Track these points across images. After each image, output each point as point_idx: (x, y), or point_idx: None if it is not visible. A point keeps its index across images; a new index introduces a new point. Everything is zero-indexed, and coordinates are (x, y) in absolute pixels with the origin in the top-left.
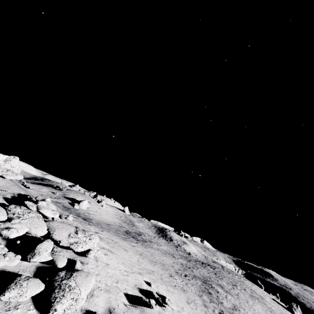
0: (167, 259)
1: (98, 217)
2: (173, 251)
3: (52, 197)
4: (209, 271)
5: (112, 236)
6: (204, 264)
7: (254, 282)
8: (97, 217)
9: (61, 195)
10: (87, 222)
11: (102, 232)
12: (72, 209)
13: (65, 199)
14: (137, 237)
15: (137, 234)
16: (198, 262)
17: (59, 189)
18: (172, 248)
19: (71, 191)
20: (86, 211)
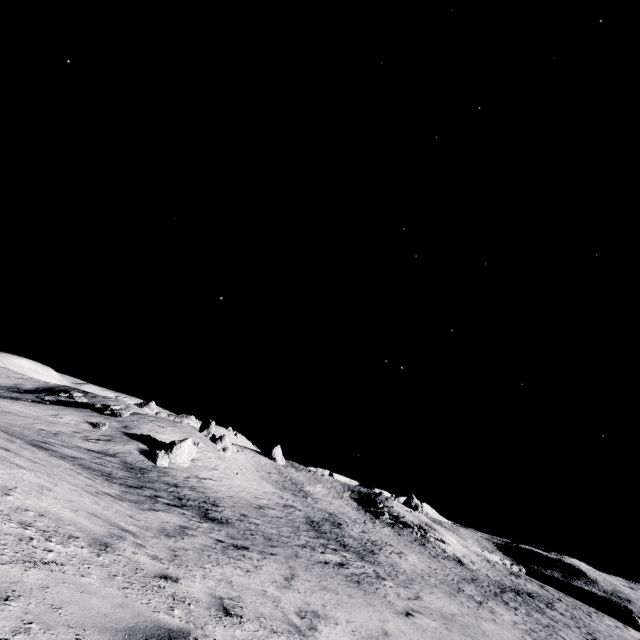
0: (501, 635)
1: (226, 485)
2: (437, 566)
3: (89, 440)
4: (579, 634)
5: (337, 595)
6: (521, 594)
7: (626, 622)
8: (224, 487)
9: (117, 430)
10: (219, 528)
11: (302, 583)
12: (152, 470)
13: (129, 442)
14: (345, 540)
15: (332, 523)
16: (508, 592)
17: (111, 412)
18: (422, 553)
19: (144, 417)
20: (190, 472)
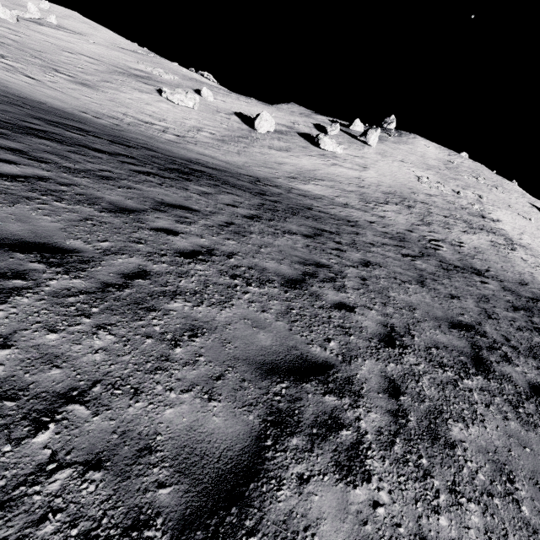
0: None
1: None
2: None
3: None
4: None
5: None
6: None
7: None
8: None
9: None
10: None
11: None
12: None
13: None
14: None
15: None
16: None
17: None
18: None
19: None
20: None
